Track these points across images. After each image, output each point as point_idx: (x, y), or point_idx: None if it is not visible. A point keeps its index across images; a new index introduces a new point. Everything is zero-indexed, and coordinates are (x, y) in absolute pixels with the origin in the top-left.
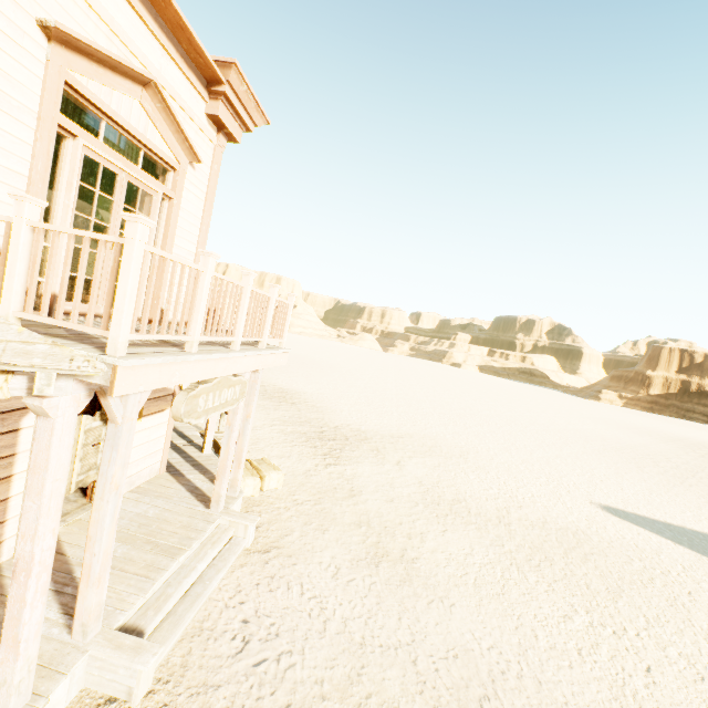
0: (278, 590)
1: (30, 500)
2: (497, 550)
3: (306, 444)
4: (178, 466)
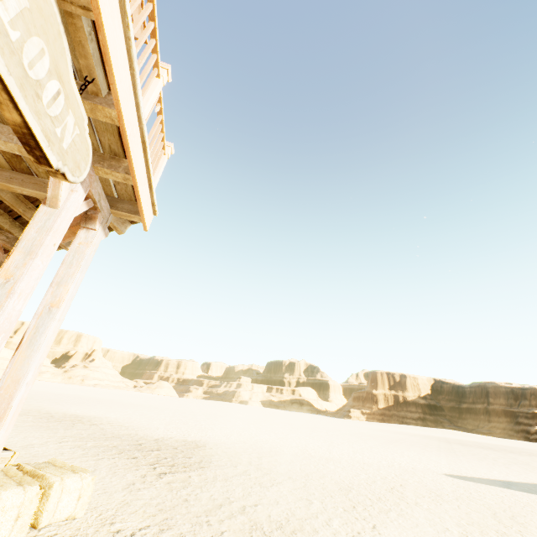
0: None
1: None
2: (451, 536)
3: (120, 455)
4: None
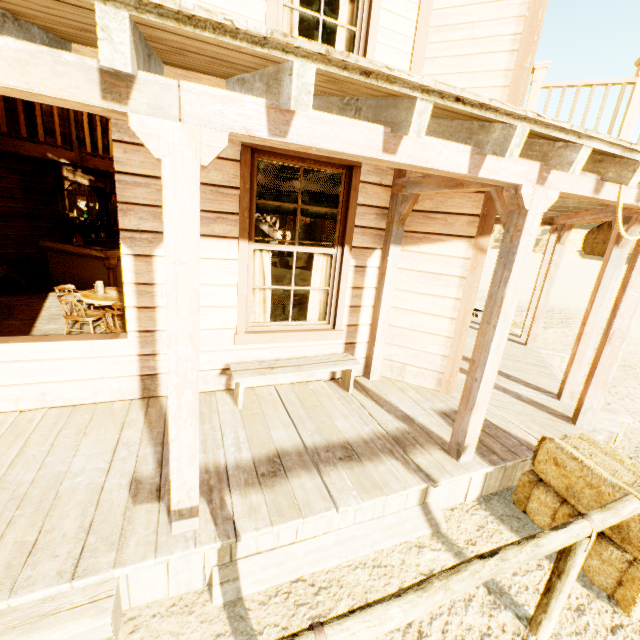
0: (624, 400)
1: (631, 291)
2: None
3: None
4: None
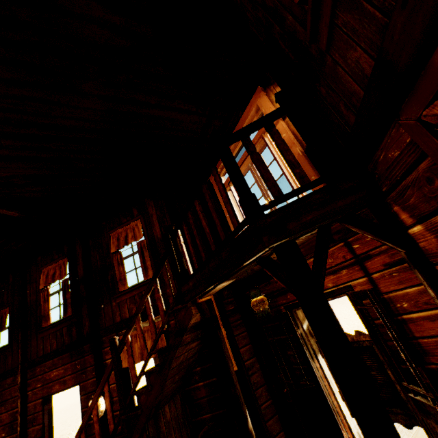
0: None
1: None
2: None
3: None
4: None
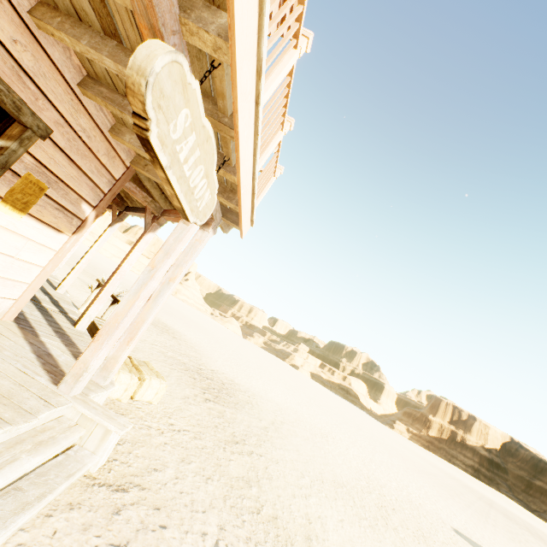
0: None
1: None
2: None
3: (186, 372)
4: (35, 323)
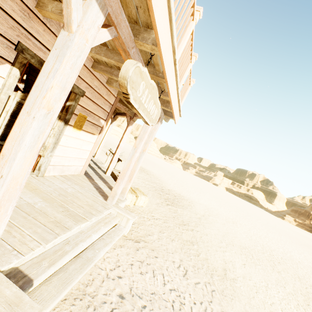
0: (146, 274)
1: None
2: (283, 289)
3: (155, 191)
4: (91, 174)
